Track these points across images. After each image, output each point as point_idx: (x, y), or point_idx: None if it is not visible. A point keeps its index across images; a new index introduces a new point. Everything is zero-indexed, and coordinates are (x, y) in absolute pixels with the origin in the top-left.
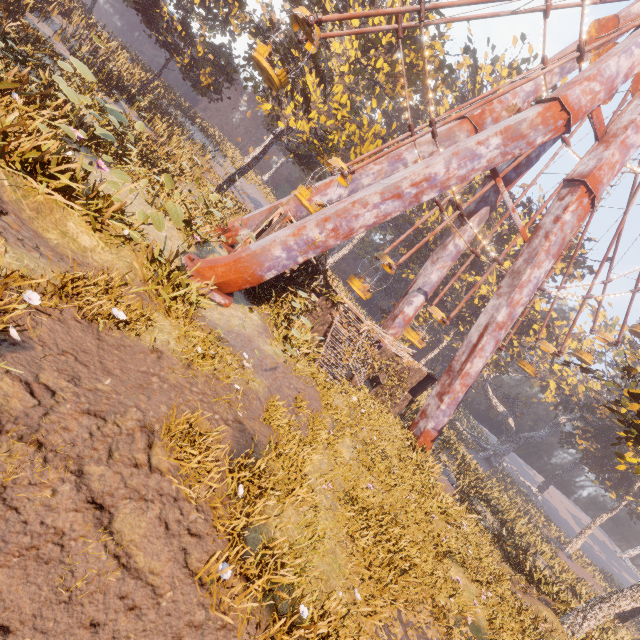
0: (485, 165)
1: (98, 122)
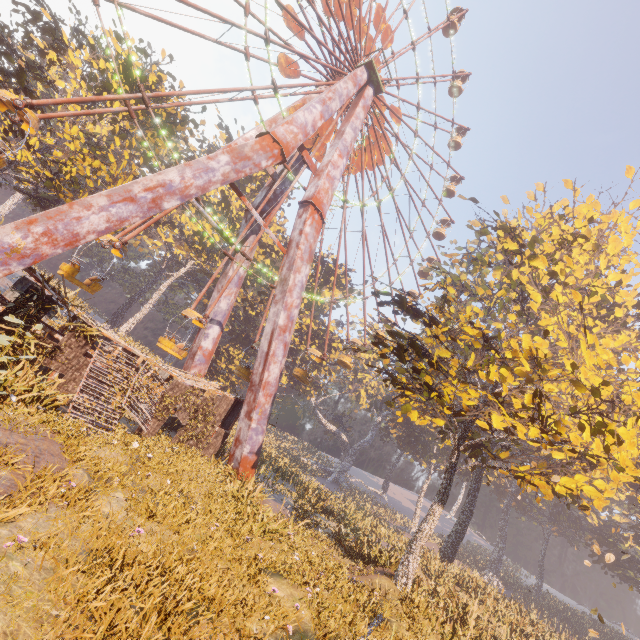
0: (222, 179)
1: None
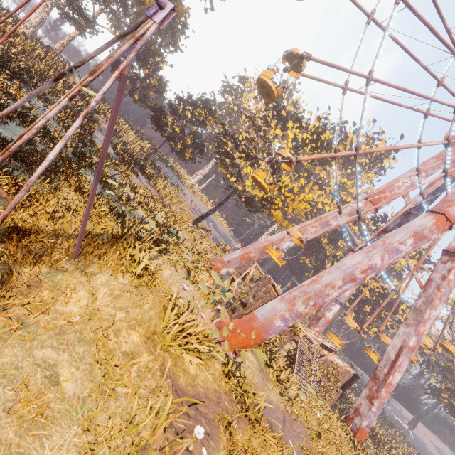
0: (403, 254)
1: (145, 213)
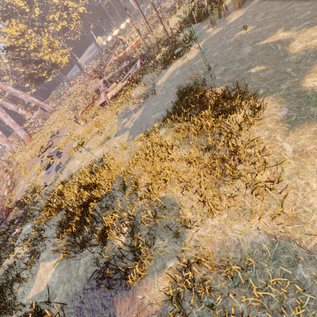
0: None
1: None
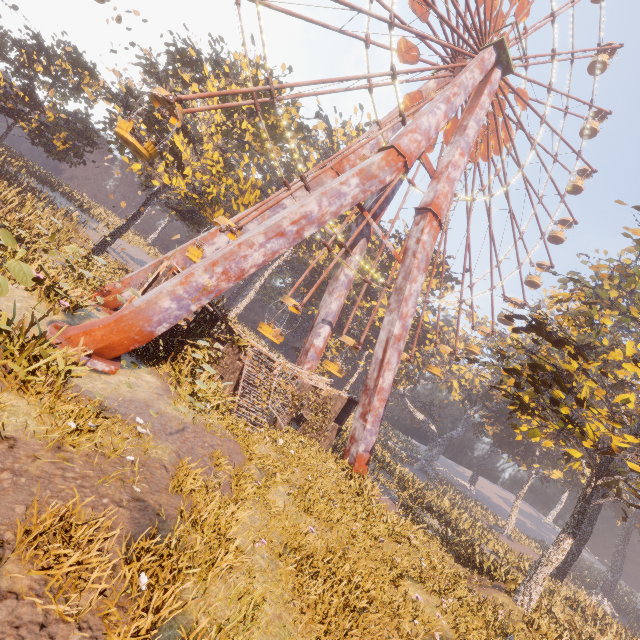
0: (351, 201)
1: None
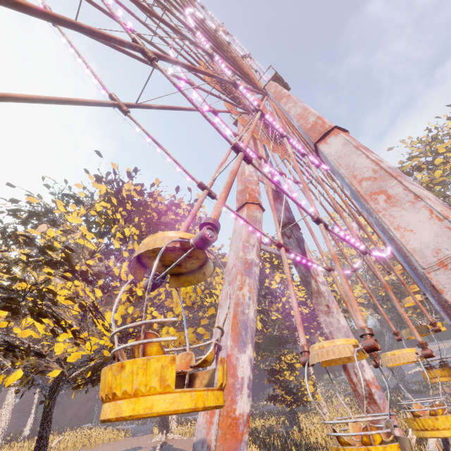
0: None
1: None
